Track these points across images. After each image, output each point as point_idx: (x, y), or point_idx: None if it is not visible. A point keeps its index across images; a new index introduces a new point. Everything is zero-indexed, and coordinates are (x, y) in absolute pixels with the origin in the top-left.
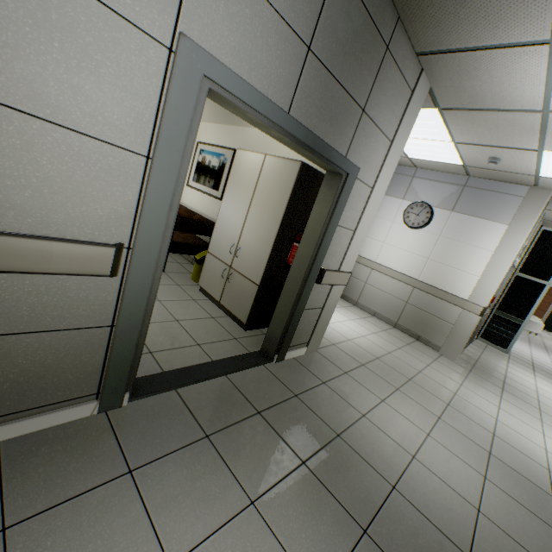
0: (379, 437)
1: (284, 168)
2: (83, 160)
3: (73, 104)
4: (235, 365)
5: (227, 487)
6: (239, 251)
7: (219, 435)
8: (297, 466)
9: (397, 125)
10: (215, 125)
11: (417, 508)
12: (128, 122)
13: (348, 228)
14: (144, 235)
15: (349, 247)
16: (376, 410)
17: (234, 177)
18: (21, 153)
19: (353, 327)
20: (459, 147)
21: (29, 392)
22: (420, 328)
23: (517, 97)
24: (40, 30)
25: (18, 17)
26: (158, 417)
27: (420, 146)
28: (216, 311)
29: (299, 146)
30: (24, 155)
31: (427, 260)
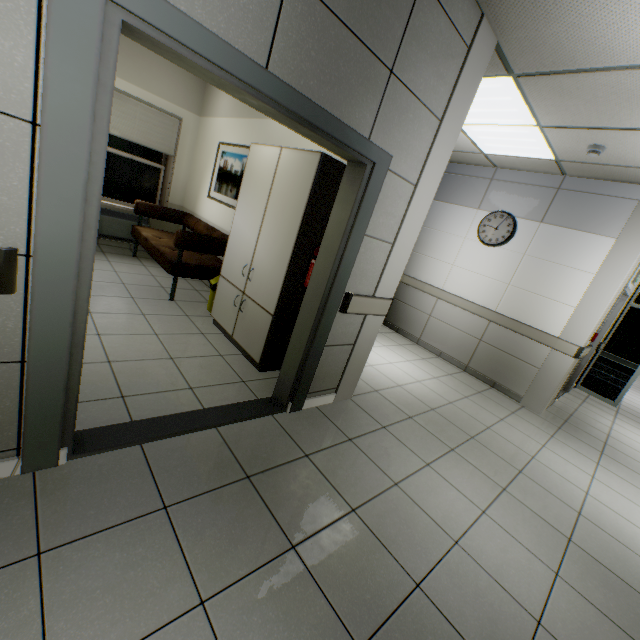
0: (411, 514)
1: (301, 163)
2: None
3: None
4: (231, 414)
5: (171, 580)
6: (252, 273)
7: (183, 506)
8: (282, 551)
9: (448, 97)
10: (237, 120)
11: (446, 617)
12: None
13: (383, 240)
14: (47, 237)
15: (386, 265)
16: (416, 477)
17: (247, 179)
18: None
19: (407, 370)
20: (547, 132)
21: None
22: (497, 372)
23: (620, 46)
24: None
25: None
26: (104, 480)
27: (496, 135)
28: (228, 348)
29: (291, 119)
30: None
31: (507, 287)
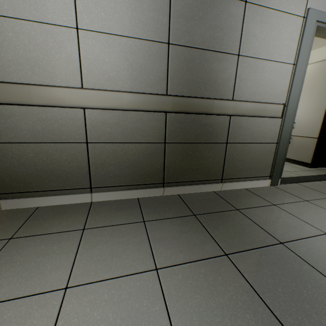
0: None
1: (323, 66)
2: (275, 72)
3: (274, 52)
4: (320, 177)
5: None
6: (294, 124)
7: None
8: None
9: None
10: None
11: None
12: (288, 52)
13: None
14: (291, 98)
15: None
16: None
17: None
18: (261, 74)
19: None
20: None
21: (252, 170)
22: None
23: None
24: (269, 31)
25: (265, 29)
26: (298, 189)
27: None
28: None
29: None
30: (261, 74)
31: None
